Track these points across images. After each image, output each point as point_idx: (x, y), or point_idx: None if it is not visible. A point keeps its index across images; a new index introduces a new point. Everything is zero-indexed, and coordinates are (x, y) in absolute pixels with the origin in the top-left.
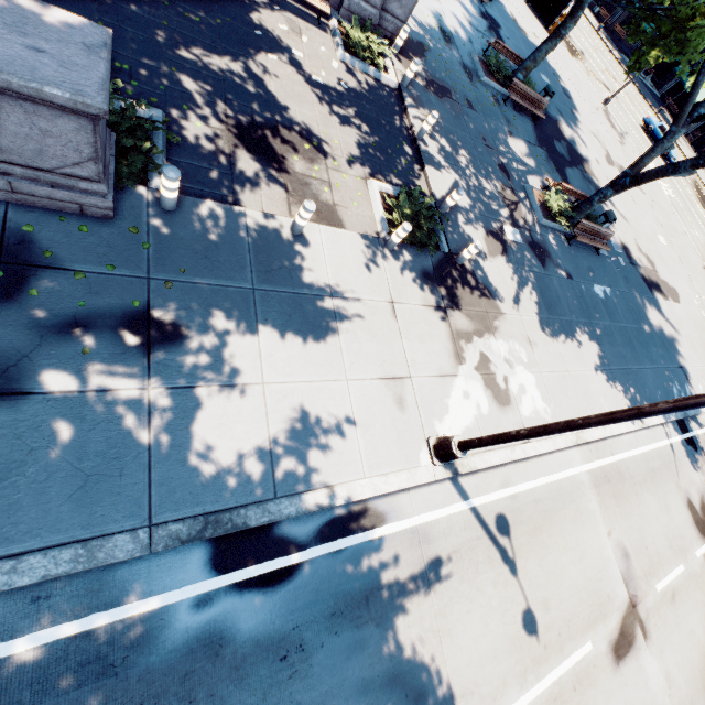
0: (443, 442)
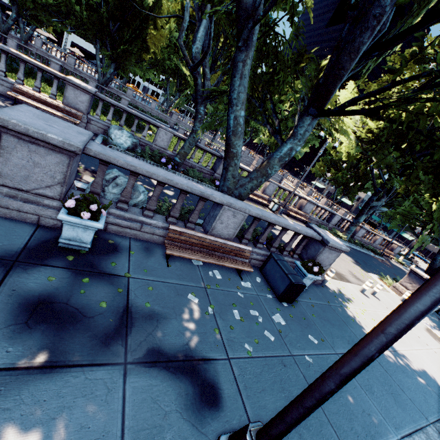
0: None
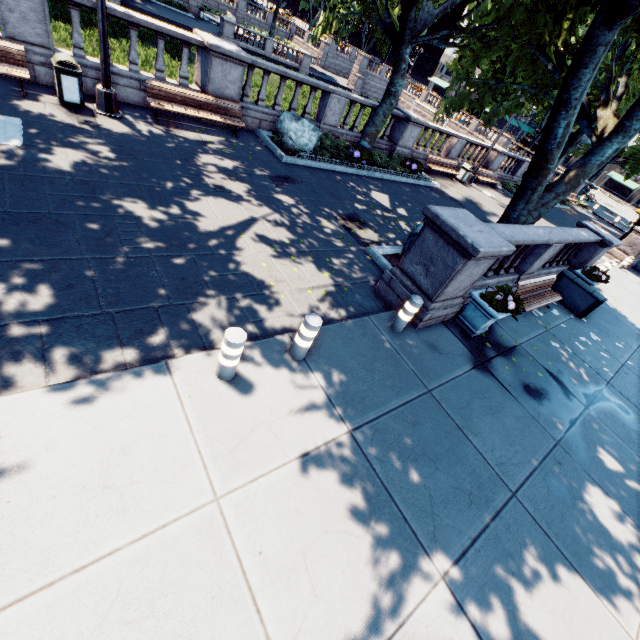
0: None
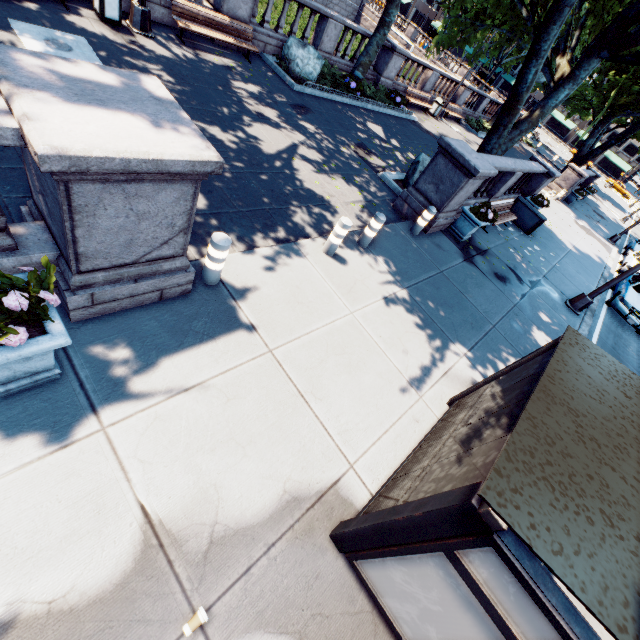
0: (624, 218)
